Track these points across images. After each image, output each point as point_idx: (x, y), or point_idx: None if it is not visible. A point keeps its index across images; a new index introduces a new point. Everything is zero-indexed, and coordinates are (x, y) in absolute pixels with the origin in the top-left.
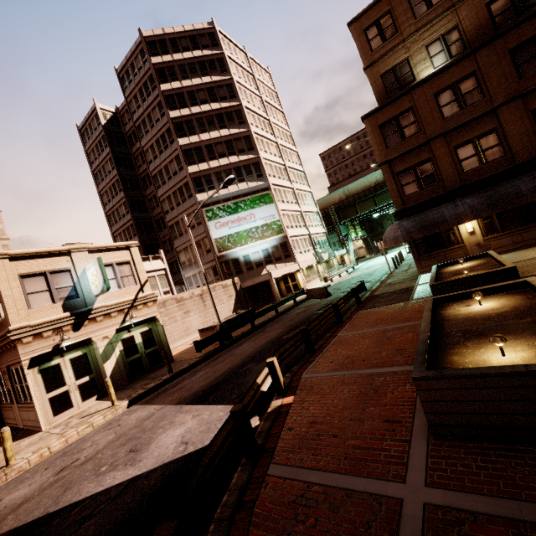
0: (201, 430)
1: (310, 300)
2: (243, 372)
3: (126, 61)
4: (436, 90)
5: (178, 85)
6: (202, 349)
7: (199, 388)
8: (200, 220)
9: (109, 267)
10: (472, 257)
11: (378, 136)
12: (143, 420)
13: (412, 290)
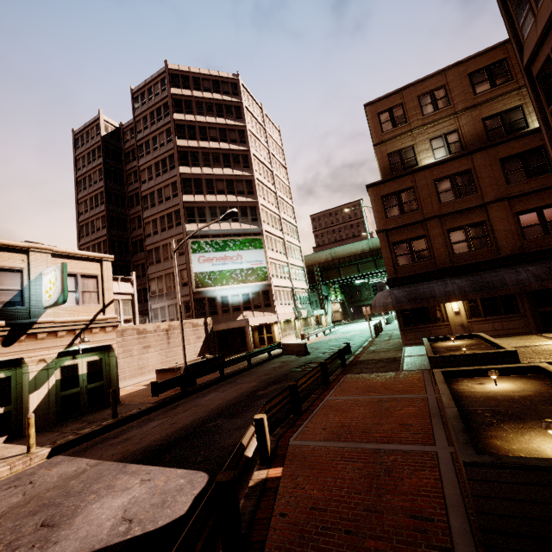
0: (153, 502)
1: (286, 355)
2: (210, 428)
3: (145, 85)
4: (436, 177)
5: (192, 119)
6: (159, 393)
7: (152, 442)
8: (183, 250)
9: (71, 277)
10: (462, 336)
11: (379, 206)
12: (69, 478)
13: (400, 360)
